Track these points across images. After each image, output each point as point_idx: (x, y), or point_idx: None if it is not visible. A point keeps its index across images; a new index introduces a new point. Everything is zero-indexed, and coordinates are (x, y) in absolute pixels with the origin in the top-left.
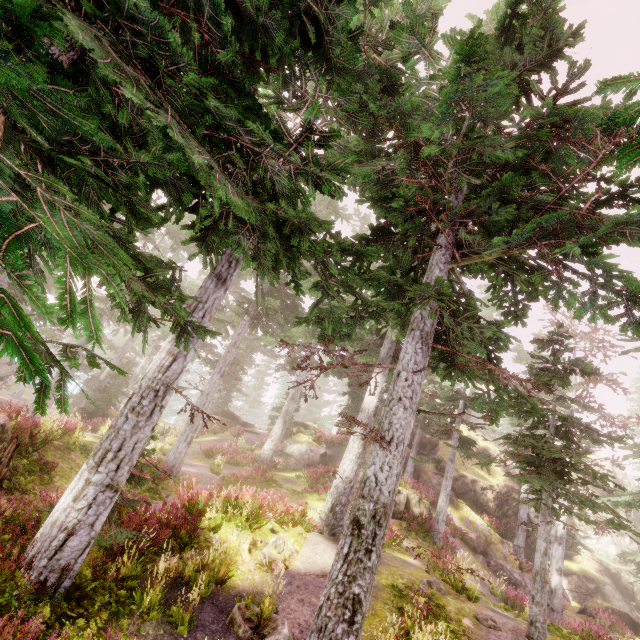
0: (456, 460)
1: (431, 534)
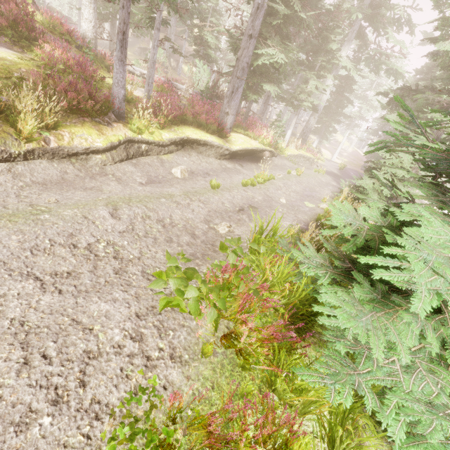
0: (188, 43)
1: (177, 72)
